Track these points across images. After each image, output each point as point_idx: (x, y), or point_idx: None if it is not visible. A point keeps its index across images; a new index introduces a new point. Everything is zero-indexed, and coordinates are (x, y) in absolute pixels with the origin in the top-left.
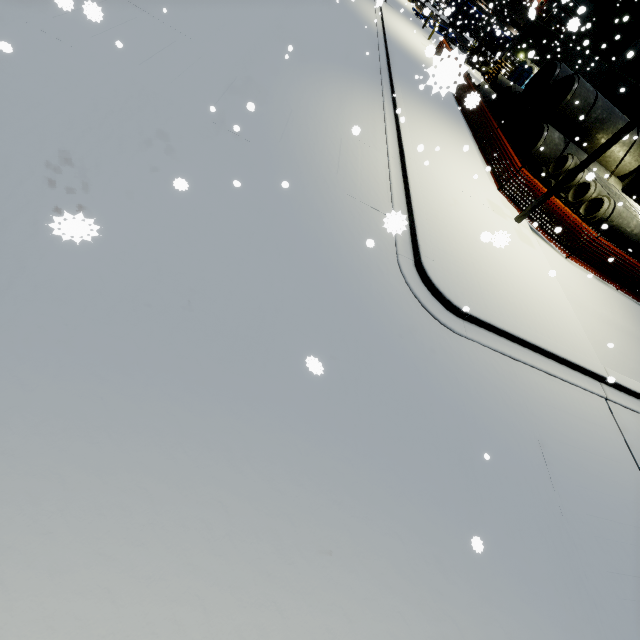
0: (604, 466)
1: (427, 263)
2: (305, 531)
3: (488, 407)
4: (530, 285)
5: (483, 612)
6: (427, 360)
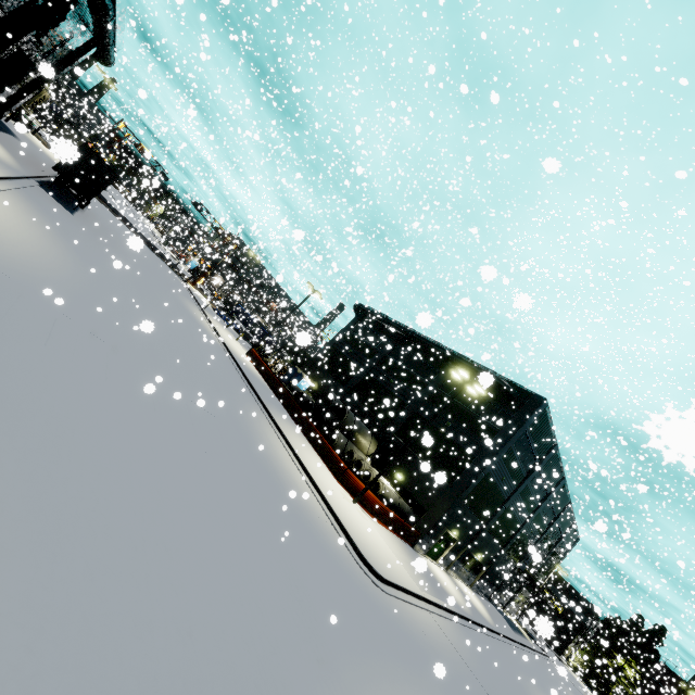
0: (448, 649)
1: (364, 553)
2: None
3: (415, 632)
4: (383, 549)
5: None
6: (393, 613)
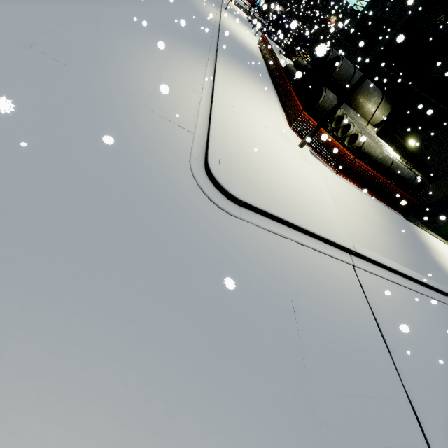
0: (345, 313)
1: (212, 163)
2: None
3: (249, 270)
4: (302, 187)
5: (202, 444)
6: (198, 233)
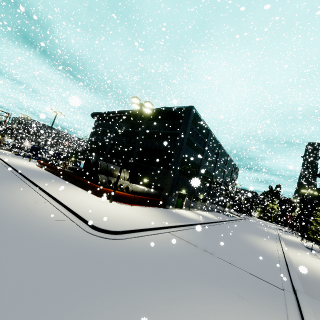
0: (181, 246)
1: (96, 224)
2: (130, 318)
3: (146, 251)
4: (129, 216)
5: (188, 295)
6: (120, 251)
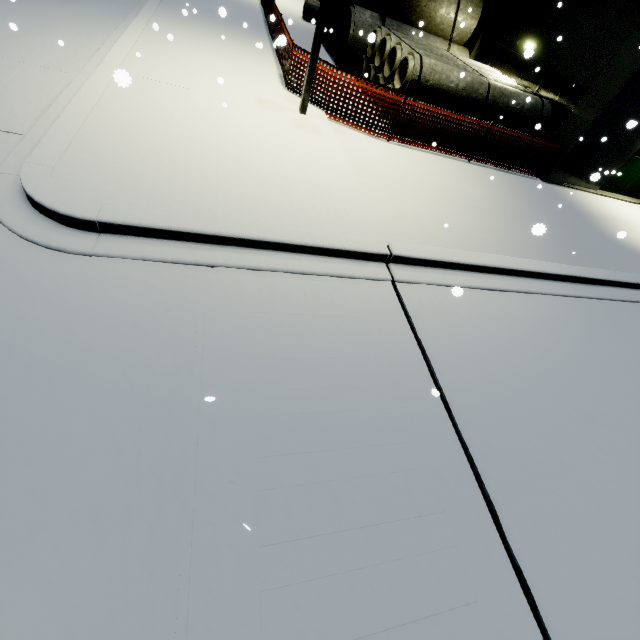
0: (345, 372)
1: (28, 171)
2: None
3: (84, 344)
4: (281, 172)
5: None
6: None
